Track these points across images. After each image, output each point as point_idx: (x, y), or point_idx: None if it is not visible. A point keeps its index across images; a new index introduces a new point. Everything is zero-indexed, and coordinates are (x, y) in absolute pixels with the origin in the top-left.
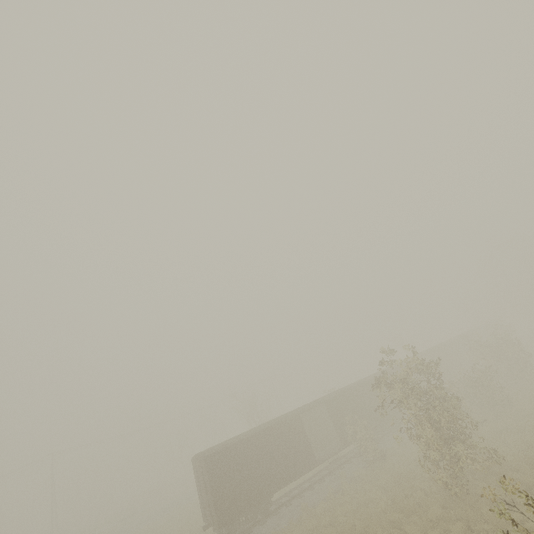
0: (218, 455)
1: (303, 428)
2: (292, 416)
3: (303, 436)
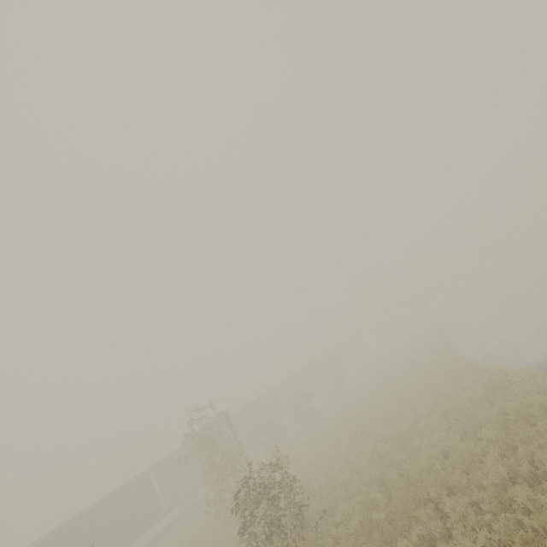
0: (46, 542)
1: (151, 485)
2: (139, 477)
3: (150, 493)
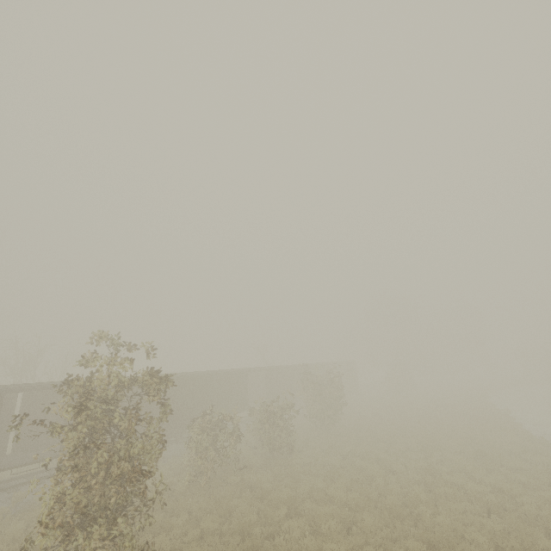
0: None
1: None
2: None
3: None
